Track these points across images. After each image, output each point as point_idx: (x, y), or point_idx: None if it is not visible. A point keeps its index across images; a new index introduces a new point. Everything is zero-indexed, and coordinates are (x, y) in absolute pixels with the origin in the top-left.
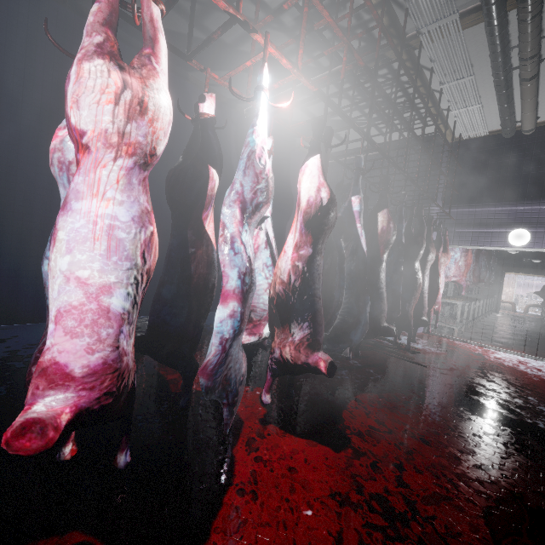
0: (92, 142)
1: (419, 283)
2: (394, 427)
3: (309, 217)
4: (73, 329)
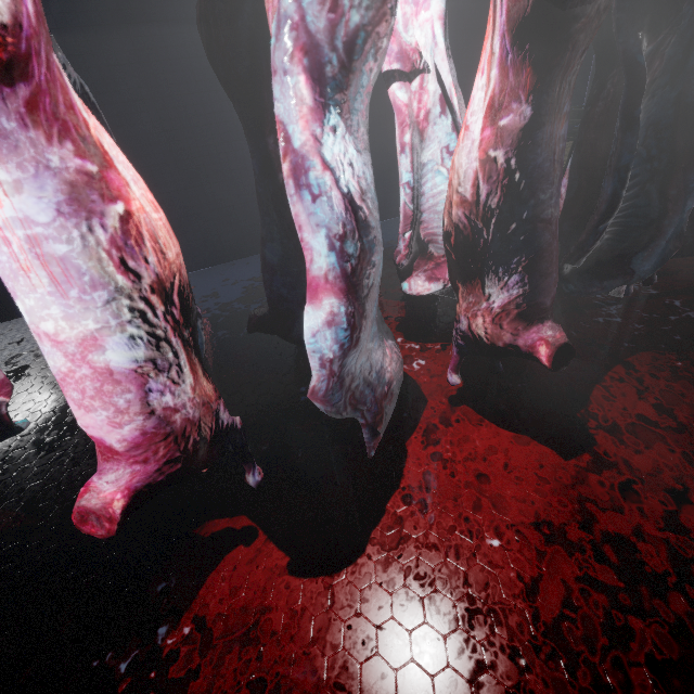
0: None
1: None
2: (693, 420)
3: (522, 10)
4: (80, 401)
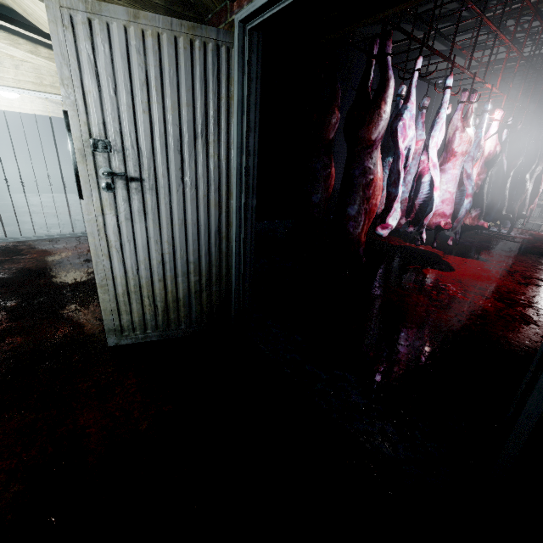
0: (456, 154)
1: (525, 189)
2: (504, 258)
3: (487, 160)
4: (445, 204)
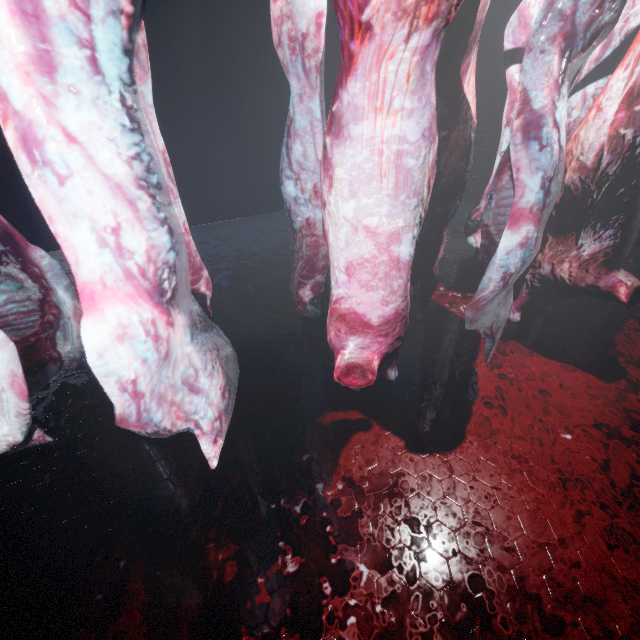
0: (375, 16)
1: None
2: None
3: None
4: (366, 283)
